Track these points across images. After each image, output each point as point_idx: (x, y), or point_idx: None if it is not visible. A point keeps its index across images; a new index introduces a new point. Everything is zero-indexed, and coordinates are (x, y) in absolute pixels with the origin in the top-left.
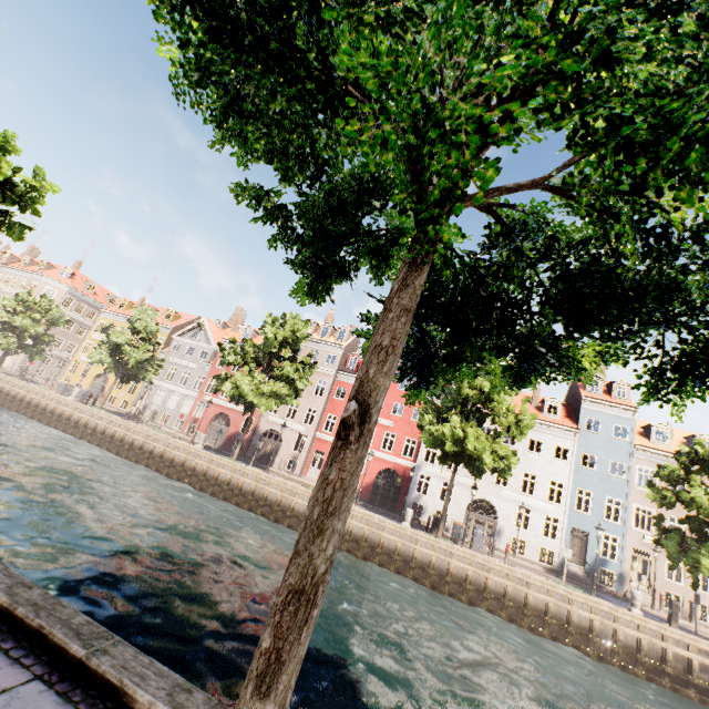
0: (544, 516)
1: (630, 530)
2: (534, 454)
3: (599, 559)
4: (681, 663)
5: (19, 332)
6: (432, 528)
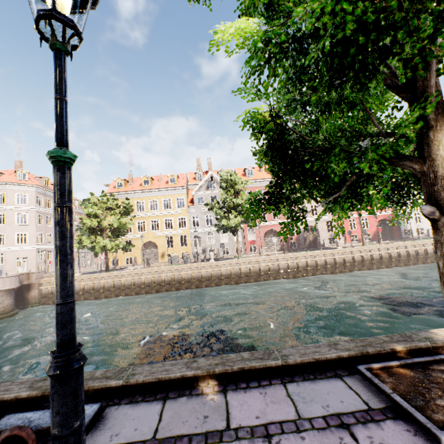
0: None
1: None
2: None
3: None
4: None
5: (114, 232)
6: None
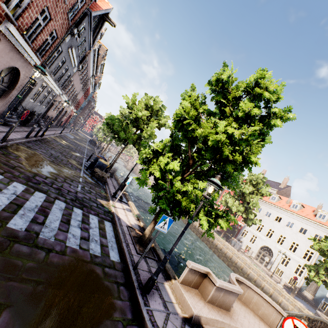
0: (297, 264)
1: None
2: (300, 234)
3: (324, 297)
4: (286, 307)
5: None
6: (222, 236)
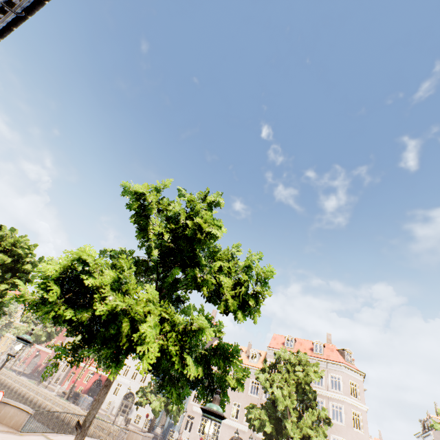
0: None
1: (189, 403)
2: None
3: (171, 423)
4: None
5: None
6: (70, 397)
